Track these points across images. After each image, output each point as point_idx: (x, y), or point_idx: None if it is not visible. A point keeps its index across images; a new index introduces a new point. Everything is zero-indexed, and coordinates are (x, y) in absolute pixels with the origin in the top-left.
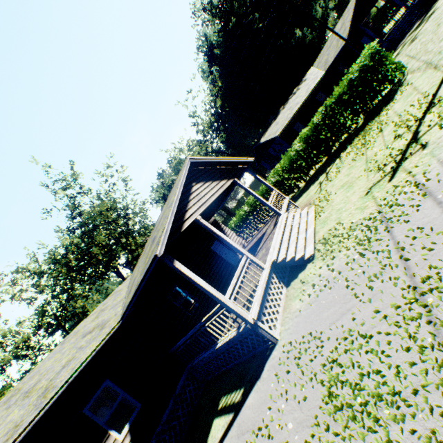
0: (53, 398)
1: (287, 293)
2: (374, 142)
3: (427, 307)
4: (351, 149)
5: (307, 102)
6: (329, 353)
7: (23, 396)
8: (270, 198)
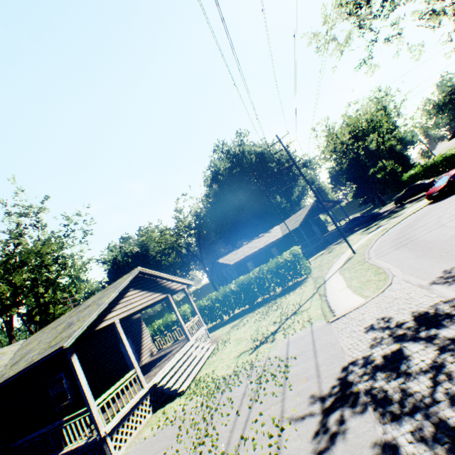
0: None
1: (150, 418)
2: (269, 316)
3: (195, 453)
4: (261, 310)
5: (263, 250)
6: None
7: None
8: (190, 321)
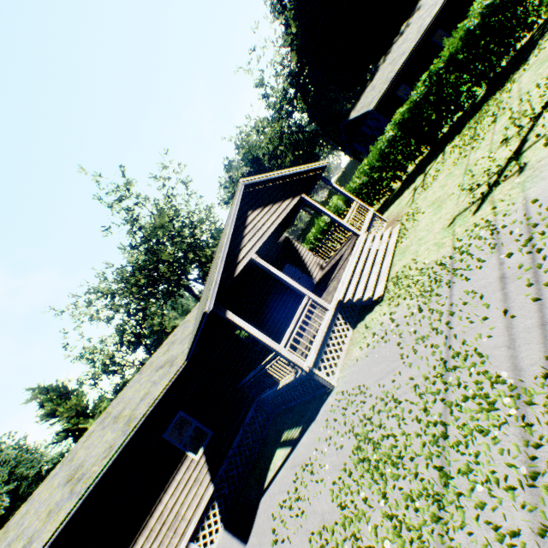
0: (135, 427)
1: (352, 336)
2: (482, 140)
3: (447, 384)
4: (458, 141)
5: (418, 50)
6: (368, 410)
7: (114, 421)
8: (348, 214)
